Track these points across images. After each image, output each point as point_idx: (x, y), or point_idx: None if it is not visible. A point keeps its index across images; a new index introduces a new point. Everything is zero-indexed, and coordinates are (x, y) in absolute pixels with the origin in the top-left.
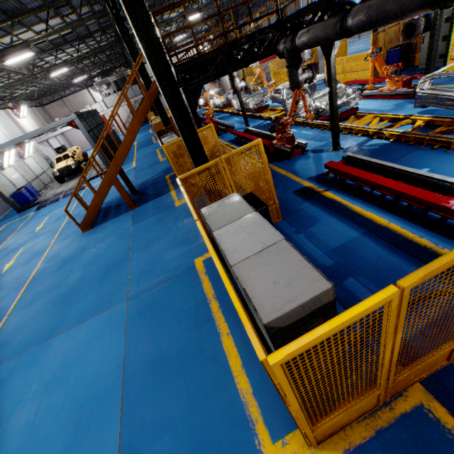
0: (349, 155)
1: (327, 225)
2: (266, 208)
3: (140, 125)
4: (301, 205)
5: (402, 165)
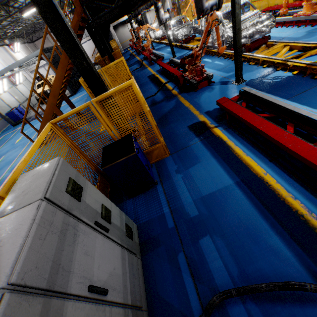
0: (245, 90)
1: (205, 168)
2: (135, 155)
3: (68, 60)
4: (190, 141)
5: (298, 103)
